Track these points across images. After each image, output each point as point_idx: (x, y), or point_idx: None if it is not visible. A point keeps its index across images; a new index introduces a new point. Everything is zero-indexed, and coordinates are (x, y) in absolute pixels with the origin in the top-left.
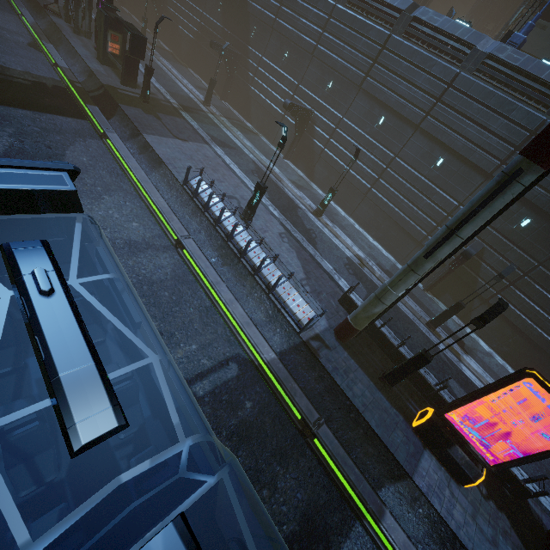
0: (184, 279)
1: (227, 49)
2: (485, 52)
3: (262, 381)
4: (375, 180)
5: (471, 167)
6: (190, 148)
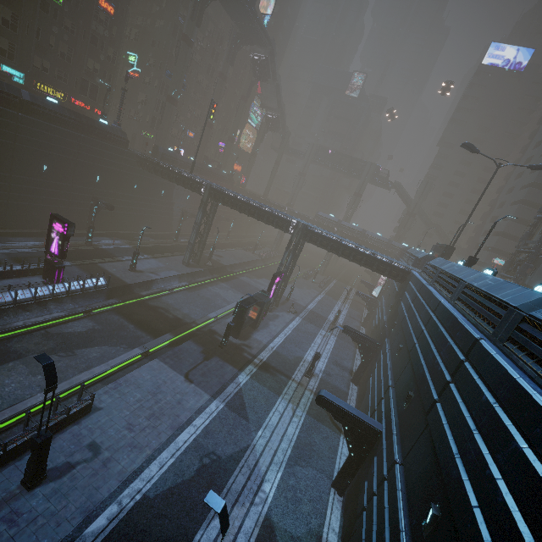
0: None
1: (360, 335)
2: None
3: None
4: None
5: None
6: (179, 387)
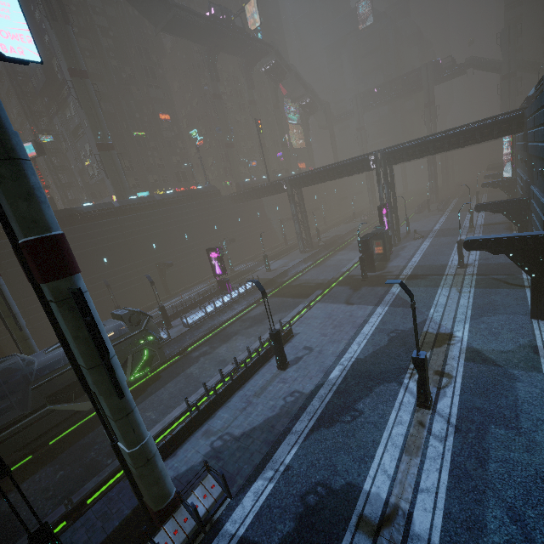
0: None
1: (498, 203)
2: None
3: None
4: None
5: None
6: (345, 309)
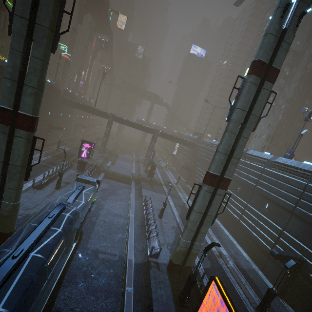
0: (123, 227)
1: (188, 167)
2: (273, 161)
3: (123, 268)
4: (240, 215)
5: (282, 208)
6: (156, 194)
